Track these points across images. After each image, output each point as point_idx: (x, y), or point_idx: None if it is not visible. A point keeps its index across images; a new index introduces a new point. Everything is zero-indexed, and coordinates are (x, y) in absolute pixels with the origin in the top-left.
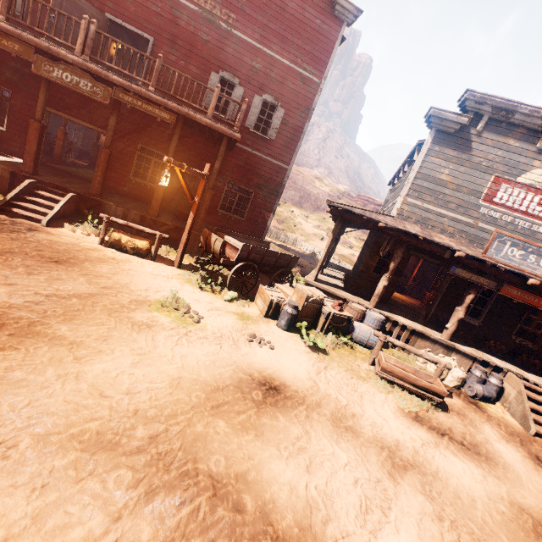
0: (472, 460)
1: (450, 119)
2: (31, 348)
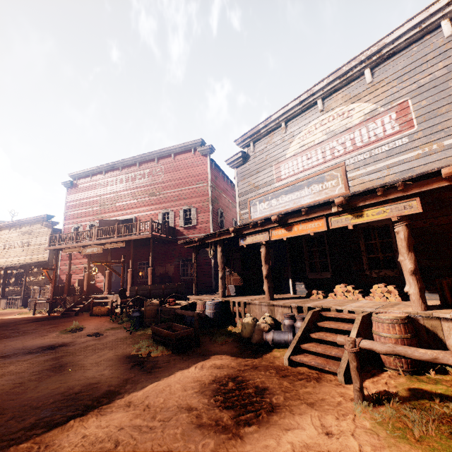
0: (126, 372)
1: (235, 159)
2: None
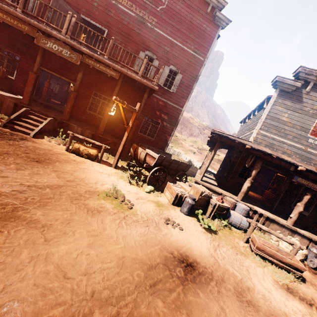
0: None
1: (289, 83)
2: (12, 231)
